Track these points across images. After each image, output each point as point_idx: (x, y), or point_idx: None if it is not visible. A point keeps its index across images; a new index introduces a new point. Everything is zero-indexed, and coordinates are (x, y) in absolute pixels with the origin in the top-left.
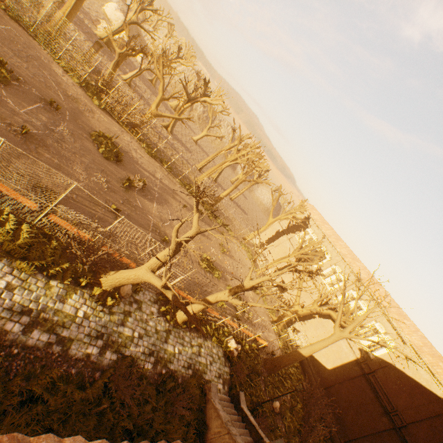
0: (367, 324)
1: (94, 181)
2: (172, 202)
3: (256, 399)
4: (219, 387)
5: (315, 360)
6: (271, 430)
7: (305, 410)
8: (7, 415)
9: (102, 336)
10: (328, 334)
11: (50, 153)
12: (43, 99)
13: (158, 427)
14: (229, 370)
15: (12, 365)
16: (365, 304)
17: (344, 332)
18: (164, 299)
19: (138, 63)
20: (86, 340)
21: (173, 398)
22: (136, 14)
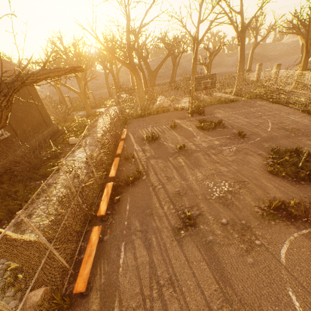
0: None
1: (205, 185)
2: None
3: None
4: None
5: None
6: None
7: None
8: None
9: None
10: None
11: (186, 159)
12: (236, 133)
13: None
14: None
15: None
16: None
17: None
18: None
19: None
20: None
21: None
22: None
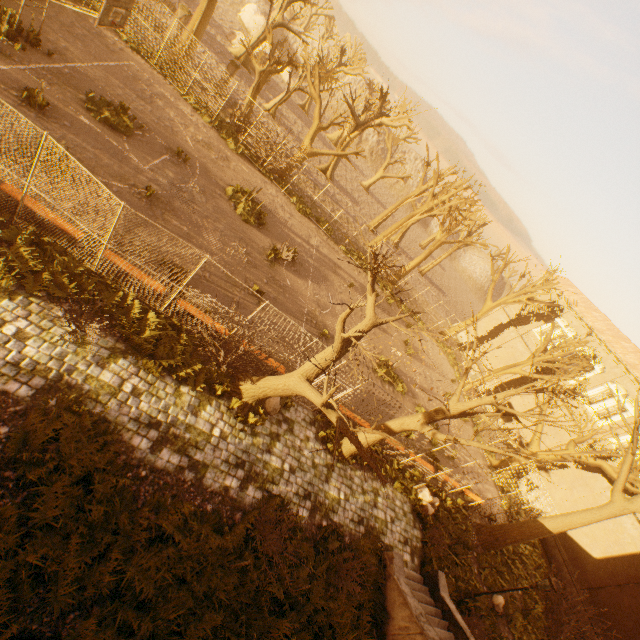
0: None
1: (231, 254)
2: (334, 279)
3: (464, 586)
4: (404, 558)
5: (569, 539)
6: (490, 638)
7: (549, 618)
8: (136, 553)
9: (242, 465)
10: (595, 500)
11: (179, 219)
12: (169, 149)
13: (318, 602)
14: (420, 535)
15: (140, 491)
16: None
17: (633, 503)
18: (323, 420)
19: (284, 84)
20: (224, 468)
21: (338, 564)
22: (282, 12)
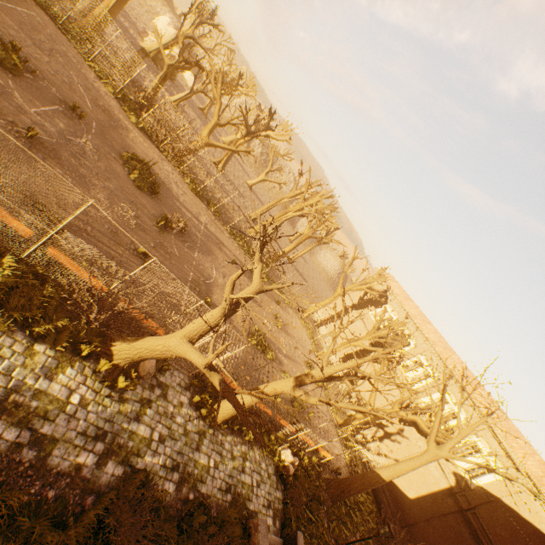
0: (465, 438)
1: (119, 213)
2: (218, 254)
3: (317, 542)
4: (267, 522)
5: (393, 484)
6: None
7: None
8: None
9: (103, 437)
10: (410, 449)
11: (63, 168)
12: (63, 102)
13: None
14: (282, 496)
15: None
16: (461, 411)
17: (442, 450)
18: (199, 384)
19: (188, 88)
20: (79, 442)
21: (203, 543)
22: (193, 28)
